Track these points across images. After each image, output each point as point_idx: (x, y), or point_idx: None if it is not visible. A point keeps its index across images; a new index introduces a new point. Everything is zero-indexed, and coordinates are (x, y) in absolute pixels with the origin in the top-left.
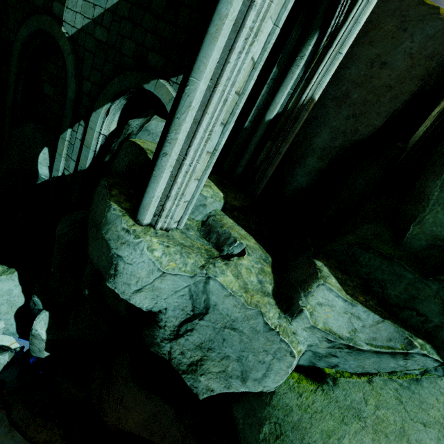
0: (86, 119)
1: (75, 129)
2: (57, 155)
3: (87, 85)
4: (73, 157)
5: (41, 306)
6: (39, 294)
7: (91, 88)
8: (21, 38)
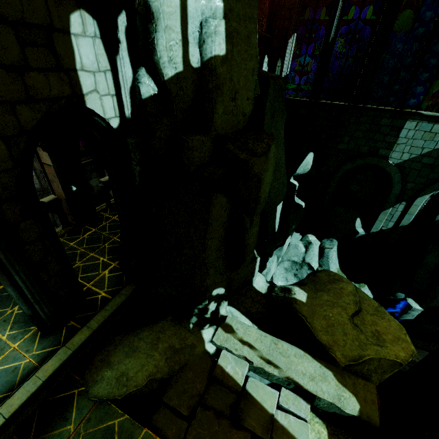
0: (408, 201)
1: (396, 207)
2: (377, 221)
3: (411, 185)
4: (392, 220)
5: (403, 297)
6: (400, 291)
7: (415, 186)
8: (344, 170)
